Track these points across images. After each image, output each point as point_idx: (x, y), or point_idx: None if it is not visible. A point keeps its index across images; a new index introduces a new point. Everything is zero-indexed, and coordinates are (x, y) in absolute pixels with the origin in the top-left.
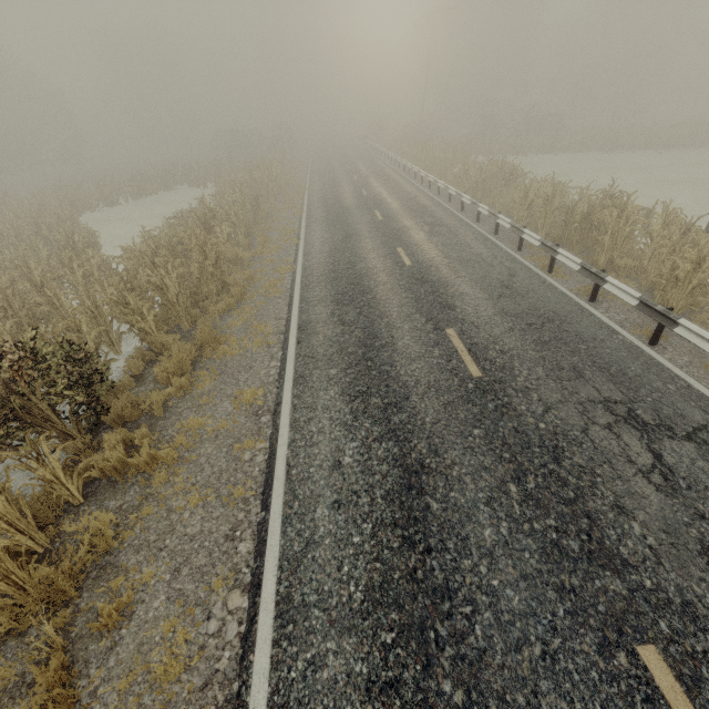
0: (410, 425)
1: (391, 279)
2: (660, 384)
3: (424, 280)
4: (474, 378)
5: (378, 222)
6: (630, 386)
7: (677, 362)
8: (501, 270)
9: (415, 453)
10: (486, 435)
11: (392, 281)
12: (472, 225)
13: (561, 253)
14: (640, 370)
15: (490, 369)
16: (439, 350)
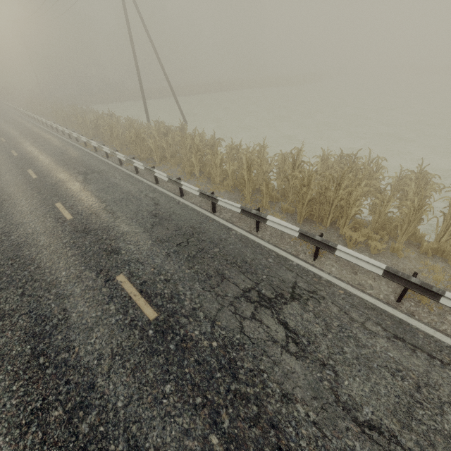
0: (2, 195)
1: (4, 162)
2: (100, 165)
3: (23, 159)
4: (34, 178)
5: (2, 142)
6: (90, 167)
7: (112, 160)
8: (63, 149)
9: (2, 199)
10: (32, 188)
11: (5, 162)
12: (59, 136)
13: (81, 137)
14: (96, 163)
15: (41, 175)
16: (21, 176)
